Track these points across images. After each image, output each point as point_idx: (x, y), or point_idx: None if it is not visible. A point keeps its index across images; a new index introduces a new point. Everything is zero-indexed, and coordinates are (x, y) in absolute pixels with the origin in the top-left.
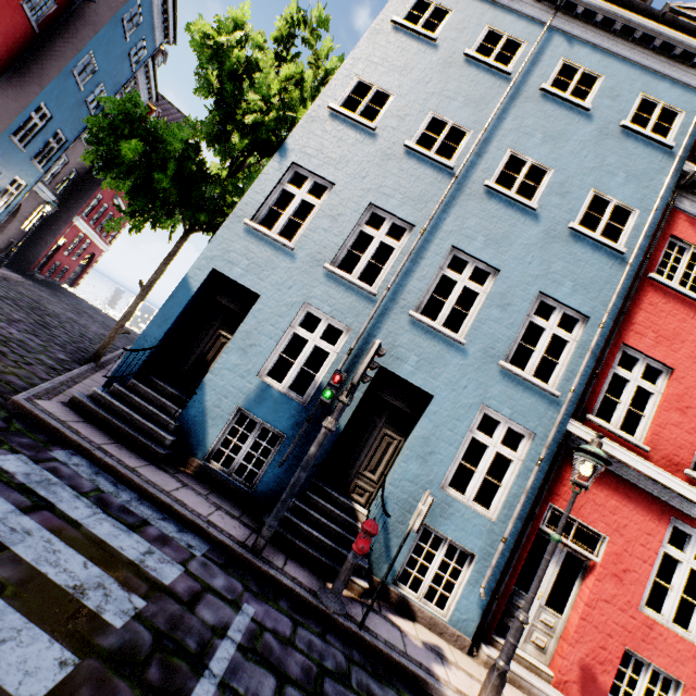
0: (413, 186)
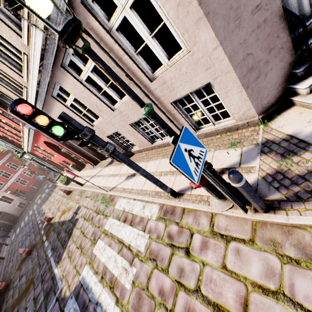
0: None
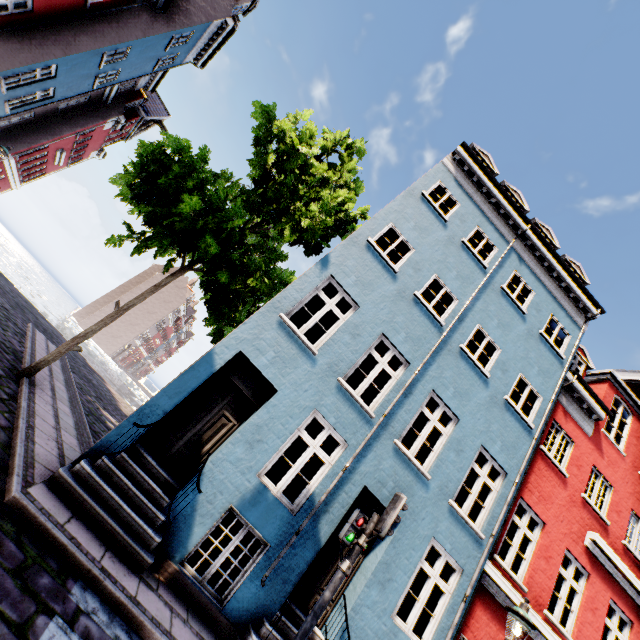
0: (415, 330)
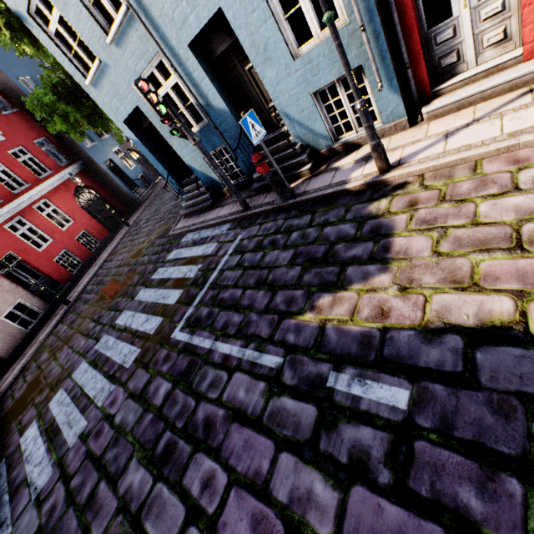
0: None
